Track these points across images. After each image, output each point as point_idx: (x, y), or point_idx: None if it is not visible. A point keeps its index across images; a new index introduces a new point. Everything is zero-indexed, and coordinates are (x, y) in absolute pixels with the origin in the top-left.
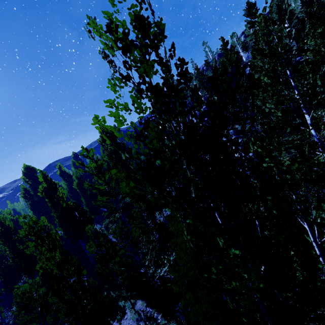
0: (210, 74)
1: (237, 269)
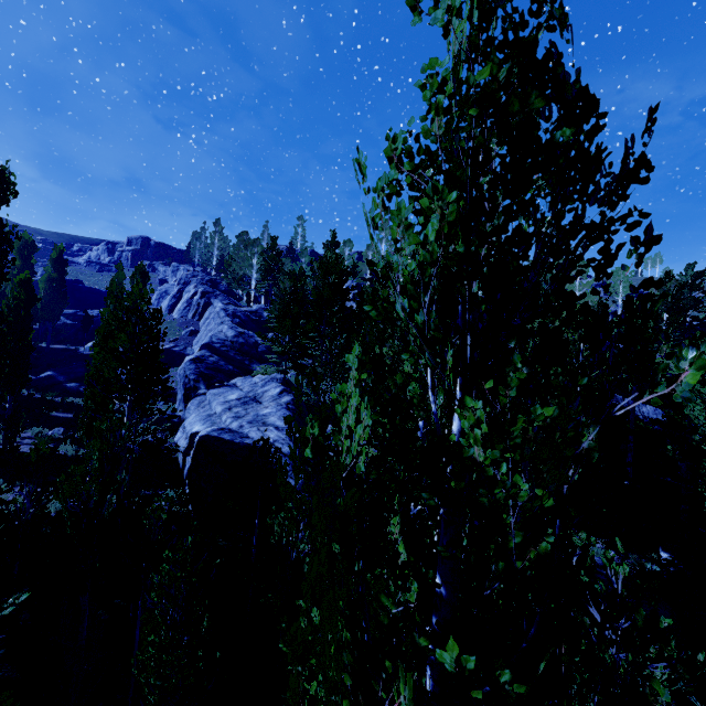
0: (289, 267)
1: (559, 435)
